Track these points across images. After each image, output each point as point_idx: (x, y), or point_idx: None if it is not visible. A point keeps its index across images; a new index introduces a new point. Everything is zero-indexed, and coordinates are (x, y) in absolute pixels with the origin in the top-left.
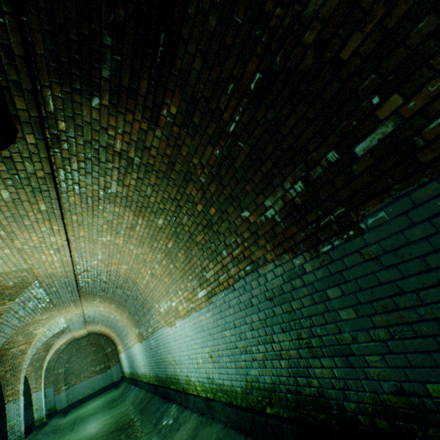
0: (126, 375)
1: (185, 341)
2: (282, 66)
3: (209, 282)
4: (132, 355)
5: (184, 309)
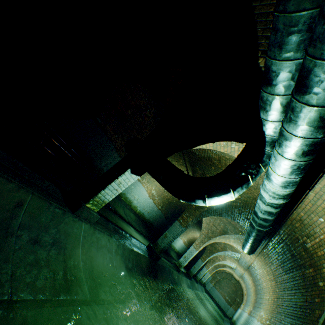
0: (232, 318)
1: None
2: (297, 300)
3: (270, 321)
4: (241, 314)
5: (263, 320)
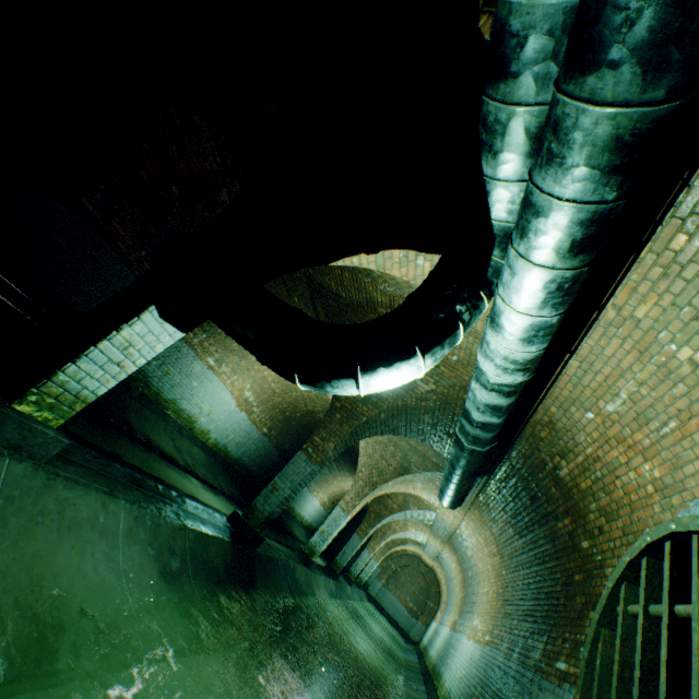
0: (420, 643)
1: (463, 656)
2: (541, 584)
3: (492, 634)
4: (438, 632)
5: (478, 636)
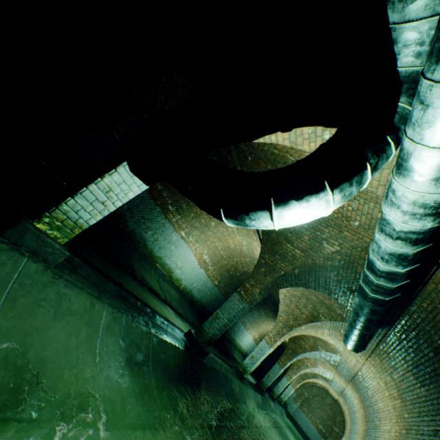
0: None
1: None
2: None
3: None
4: None
5: None
